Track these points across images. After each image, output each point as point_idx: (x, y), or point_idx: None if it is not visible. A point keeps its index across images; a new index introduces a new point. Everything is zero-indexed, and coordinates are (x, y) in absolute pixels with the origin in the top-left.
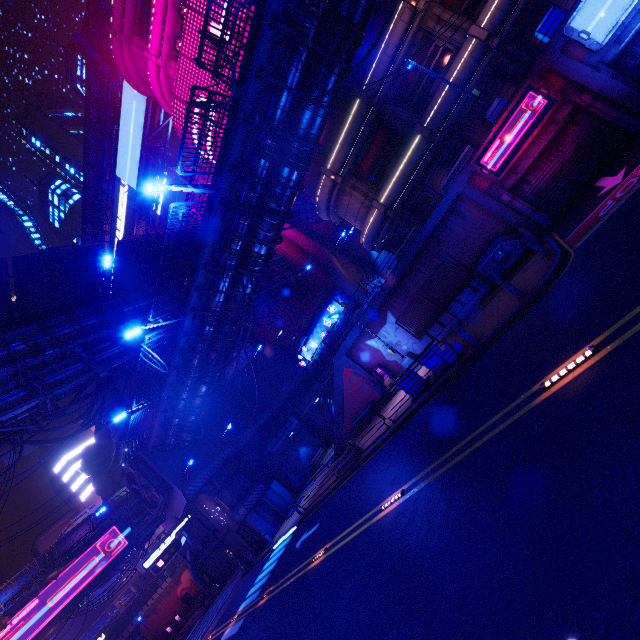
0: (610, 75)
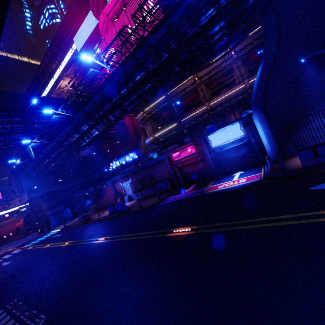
0: (213, 157)
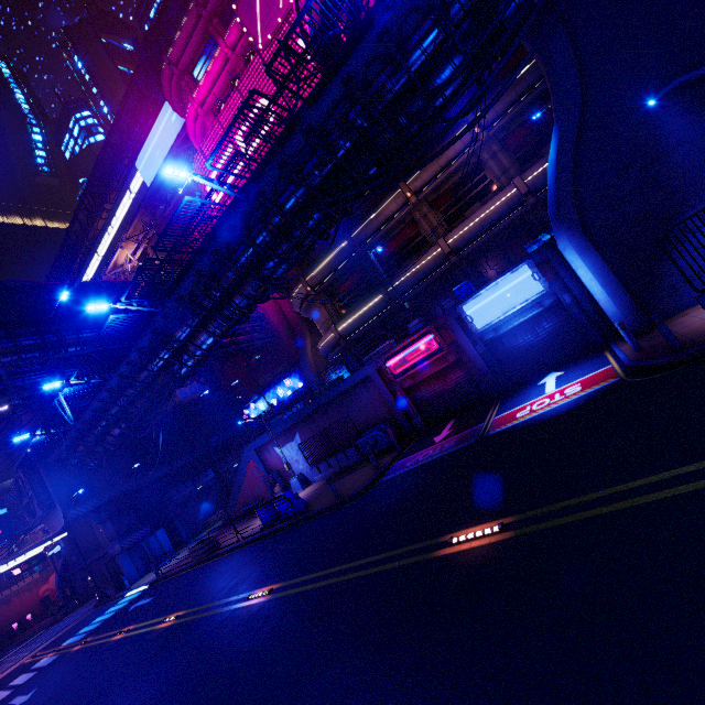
0: (482, 351)
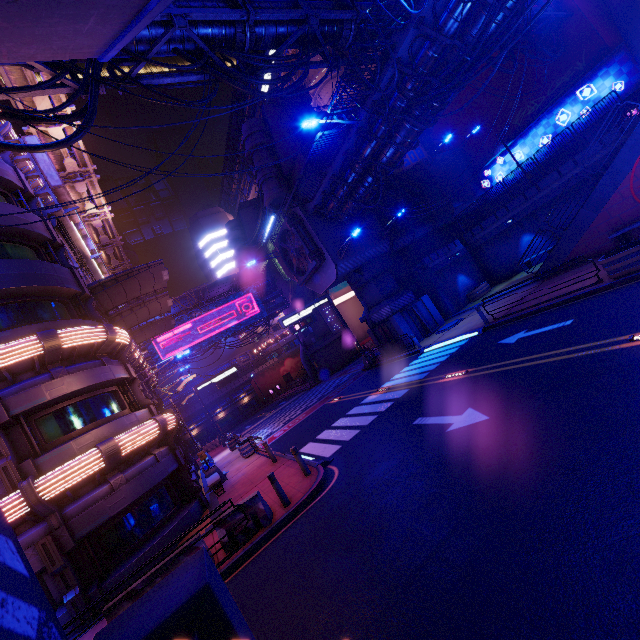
0: None
